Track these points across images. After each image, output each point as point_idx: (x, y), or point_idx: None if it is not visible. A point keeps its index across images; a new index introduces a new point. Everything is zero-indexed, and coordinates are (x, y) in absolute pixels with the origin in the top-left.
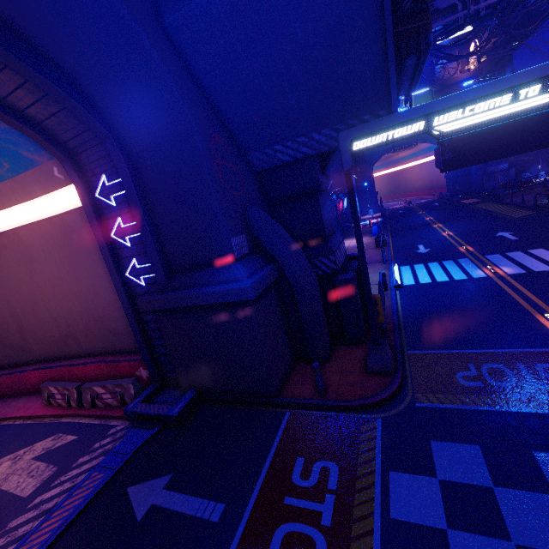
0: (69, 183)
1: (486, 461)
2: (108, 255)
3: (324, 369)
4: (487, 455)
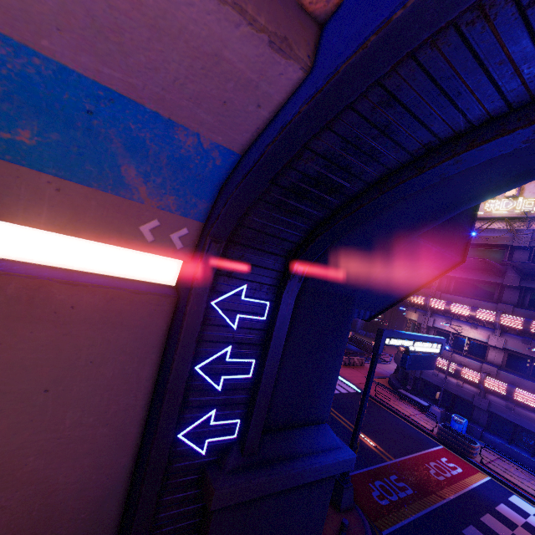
0: (152, 250)
1: None
2: (179, 403)
3: None
4: None
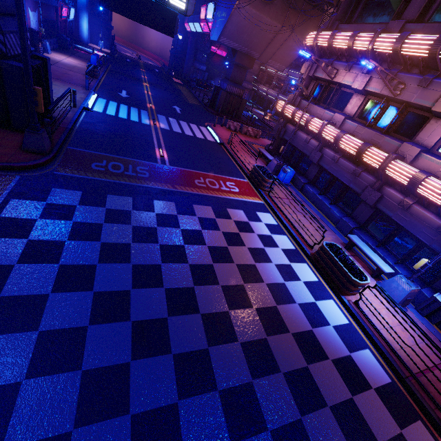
0: None
1: (81, 197)
2: None
3: None
4: (84, 195)
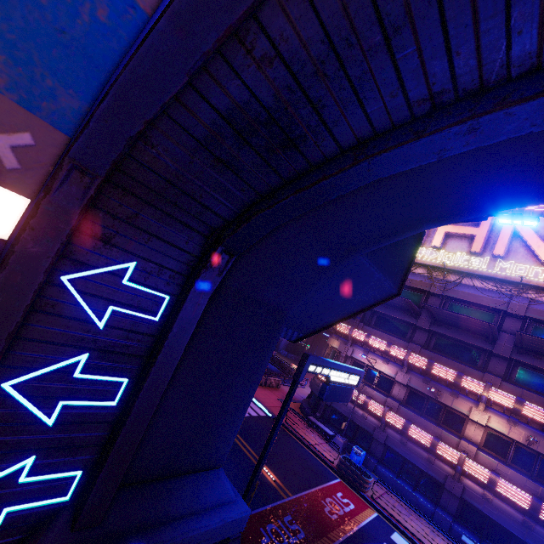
0: None
1: None
2: None
3: None
4: None
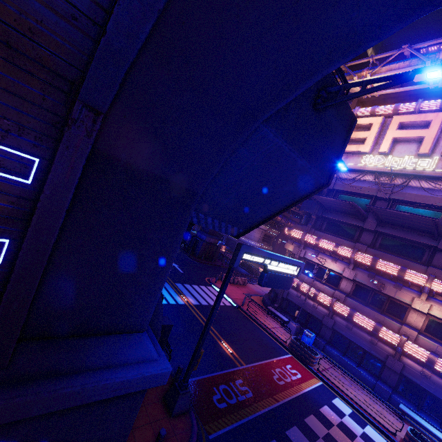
0: None
1: None
2: None
3: (134, 424)
4: None
